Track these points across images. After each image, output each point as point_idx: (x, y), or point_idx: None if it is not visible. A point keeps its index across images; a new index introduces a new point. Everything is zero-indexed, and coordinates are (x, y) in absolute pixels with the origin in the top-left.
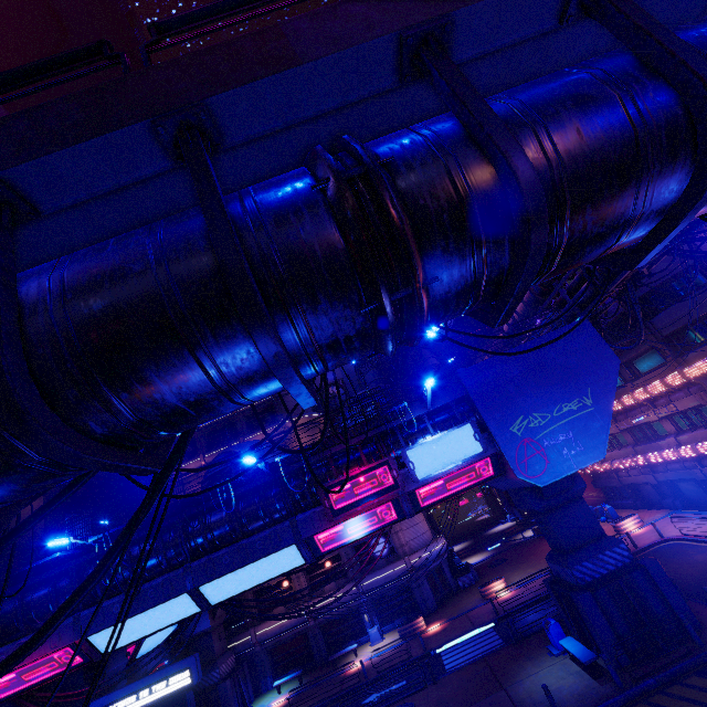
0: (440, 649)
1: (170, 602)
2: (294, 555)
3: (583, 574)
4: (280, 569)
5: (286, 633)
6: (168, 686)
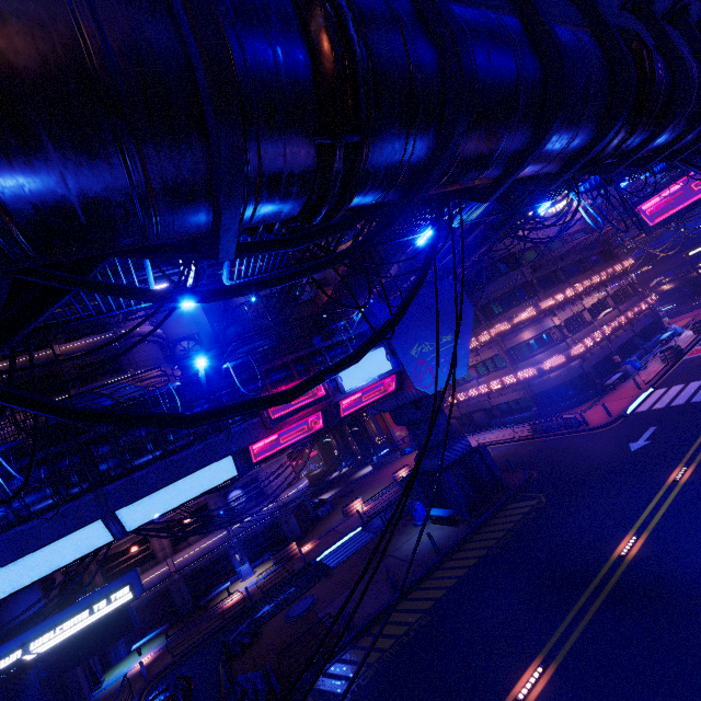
0: (319, 557)
1: (75, 534)
2: (228, 467)
3: (445, 461)
4: (210, 483)
5: (144, 595)
6: (101, 609)
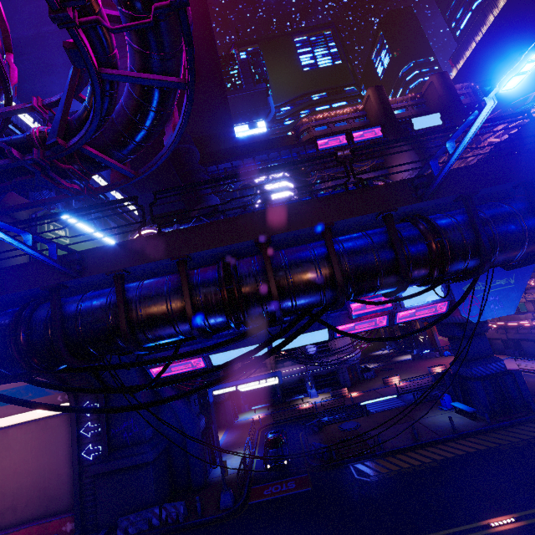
0: (363, 403)
1: (255, 346)
2: (324, 334)
3: (477, 372)
4: (314, 340)
5: None
6: (266, 382)
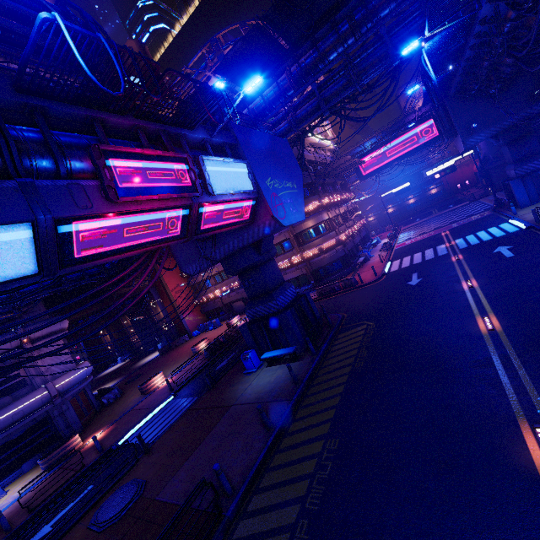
0: (123, 439)
1: None
2: (19, 249)
3: (281, 303)
4: None
5: None
6: None
